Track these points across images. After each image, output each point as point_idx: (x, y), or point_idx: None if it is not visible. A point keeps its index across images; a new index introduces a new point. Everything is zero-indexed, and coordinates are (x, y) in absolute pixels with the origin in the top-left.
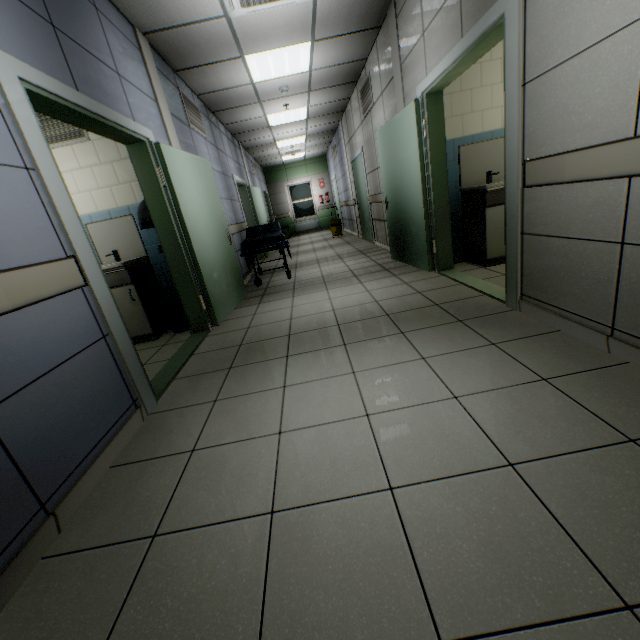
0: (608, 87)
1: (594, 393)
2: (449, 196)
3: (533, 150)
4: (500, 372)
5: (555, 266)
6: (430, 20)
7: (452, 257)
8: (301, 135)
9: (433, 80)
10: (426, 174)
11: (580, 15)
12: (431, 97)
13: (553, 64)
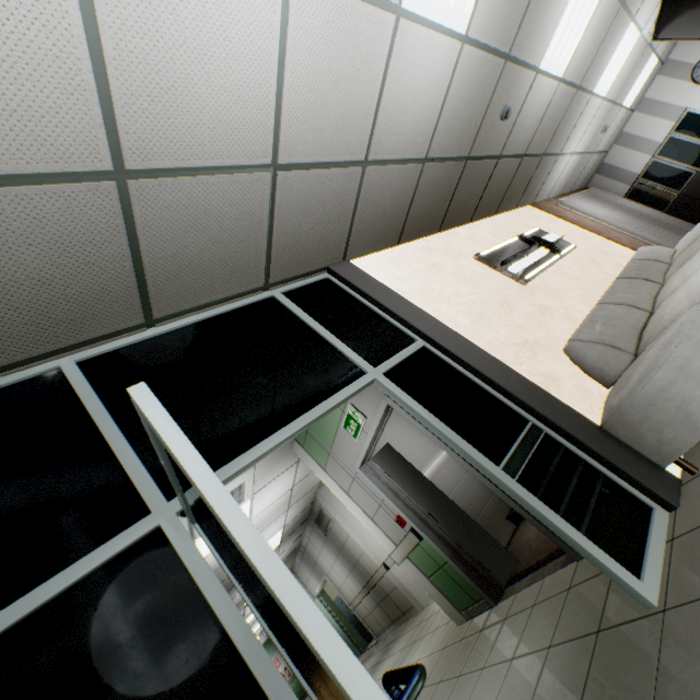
0: (348, 589)
1: (383, 645)
2: (349, 617)
3: (349, 601)
4: (372, 658)
5: (371, 623)
6: (309, 576)
7: (365, 640)
8: (257, 635)
9: (319, 590)
10: (335, 616)
11: (337, 580)
12: (321, 592)
13: (340, 586)
